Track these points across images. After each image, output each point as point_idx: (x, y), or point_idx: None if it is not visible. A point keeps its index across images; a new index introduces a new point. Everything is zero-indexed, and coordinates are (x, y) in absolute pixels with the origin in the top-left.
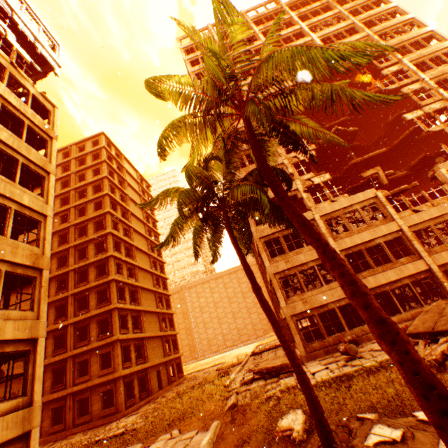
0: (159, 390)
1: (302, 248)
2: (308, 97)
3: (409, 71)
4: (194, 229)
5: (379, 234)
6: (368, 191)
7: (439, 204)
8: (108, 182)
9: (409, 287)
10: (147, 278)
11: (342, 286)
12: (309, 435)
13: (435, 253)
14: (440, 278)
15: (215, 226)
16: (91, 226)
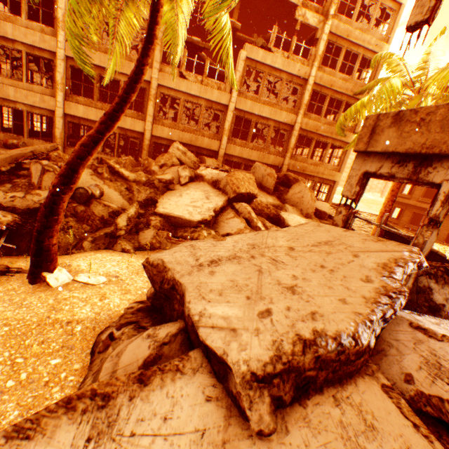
0: None
1: (19, 17)
2: None
3: None
4: None
5: (125, 72)
6: None
7: (208, 87)
8: None
9: (116, 138)
10: None
11: None
12: None
13: (162, 125)
14: (145, 146)
15: None
16: None
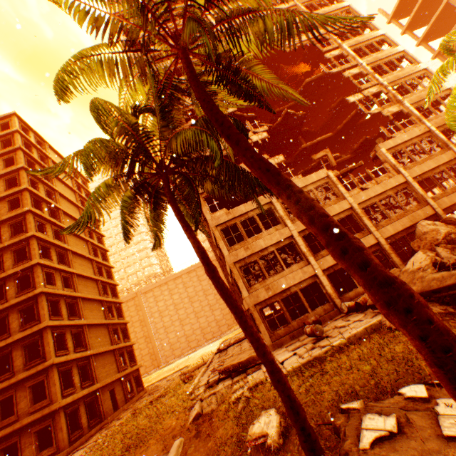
0: (115, 412)
1: (261, 233)
2: (260, 32)
3: (349, 56)
4: (122, 202)
5: (333, 213)
6: (320, 171)
7: (382, 182)
8: (27, 174)
9: None
10: (90, 286)
11: (328, 244)
12: (285, 438)
13: (381, 227)
14: (388, 250)
15: (154, 200)
16: (5, 230)
